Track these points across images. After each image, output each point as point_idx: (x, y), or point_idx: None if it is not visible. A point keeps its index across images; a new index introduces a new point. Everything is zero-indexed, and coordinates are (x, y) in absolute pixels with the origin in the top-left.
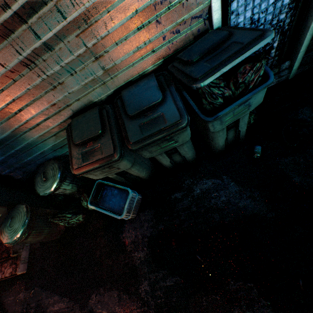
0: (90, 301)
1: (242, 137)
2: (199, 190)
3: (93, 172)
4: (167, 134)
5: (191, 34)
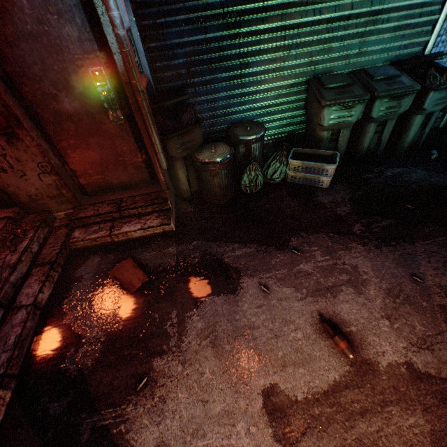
0: (291, 243)
1: (420, 144)
2: (390, 173)
3: (333, 111)
4: (405, 92)
5: (411, 54)
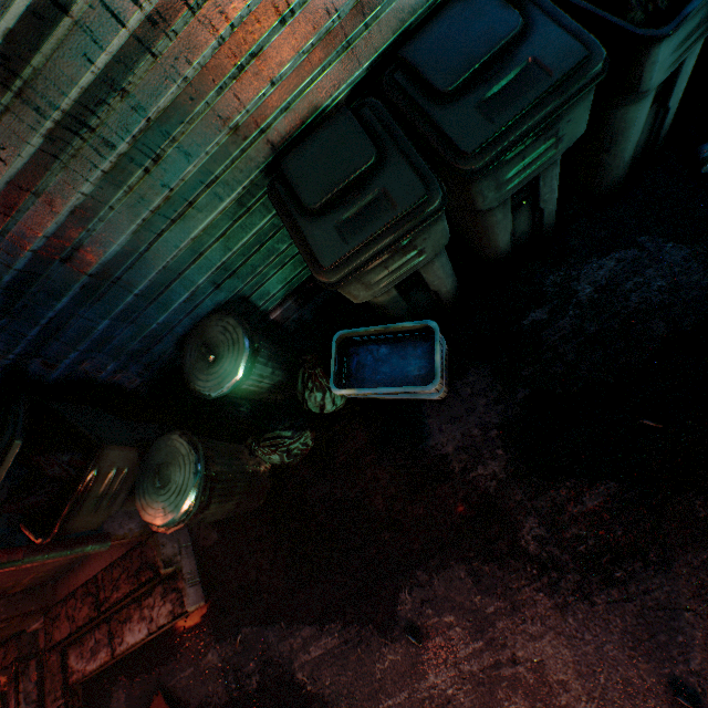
0: (401, 610)
1: (663, 135)
2: (589, 288)
3: (365, 275)
4: (557, 106)
5: None
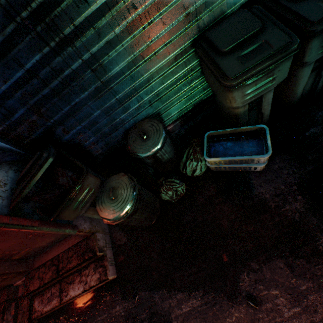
0: (242, 285)
1: None
2: None
3: (246, 87)
4: None
5: None
